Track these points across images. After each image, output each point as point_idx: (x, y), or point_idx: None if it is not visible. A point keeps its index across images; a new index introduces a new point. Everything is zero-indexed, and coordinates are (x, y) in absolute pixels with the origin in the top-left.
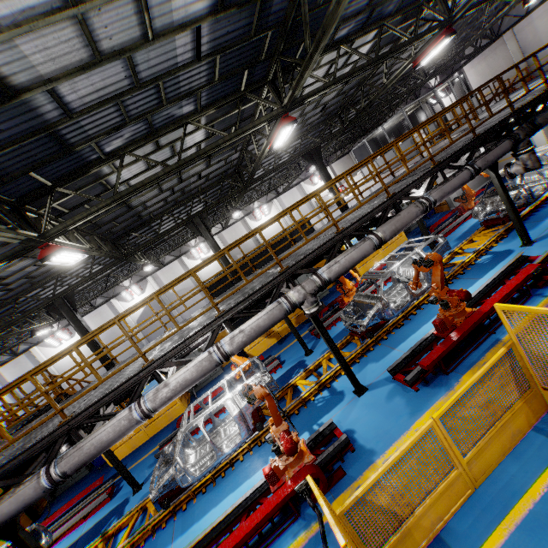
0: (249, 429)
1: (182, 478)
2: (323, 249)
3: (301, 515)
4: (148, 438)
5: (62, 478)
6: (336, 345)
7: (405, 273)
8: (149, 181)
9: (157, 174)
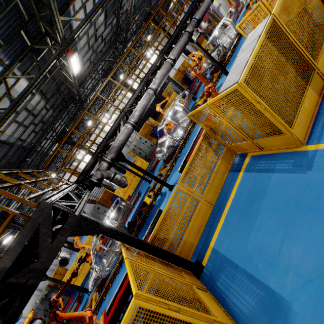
0: None
1: (173, 143)
2: (189, 12)
3: None
4: (138, 182)
5: (135, 123)
6: None
7: (223, 41)
8: (98, 5)
9: (99, 1)
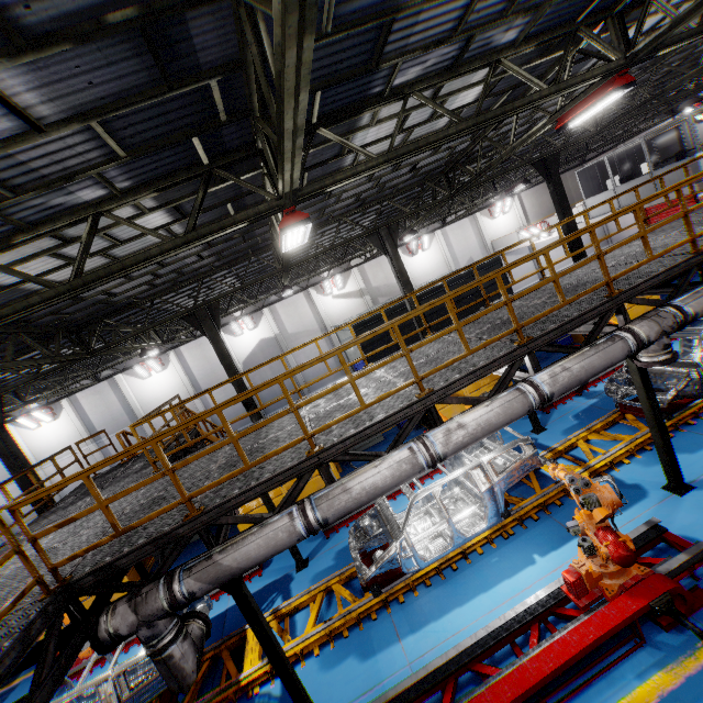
0: (499, 513)
1: (406, 560)
2: (671, 273)
3: (648, 642)
4: None
5: (321, 526)
6: (597, 424)
7: None
8: (435, 139)
9: (447, 130)
